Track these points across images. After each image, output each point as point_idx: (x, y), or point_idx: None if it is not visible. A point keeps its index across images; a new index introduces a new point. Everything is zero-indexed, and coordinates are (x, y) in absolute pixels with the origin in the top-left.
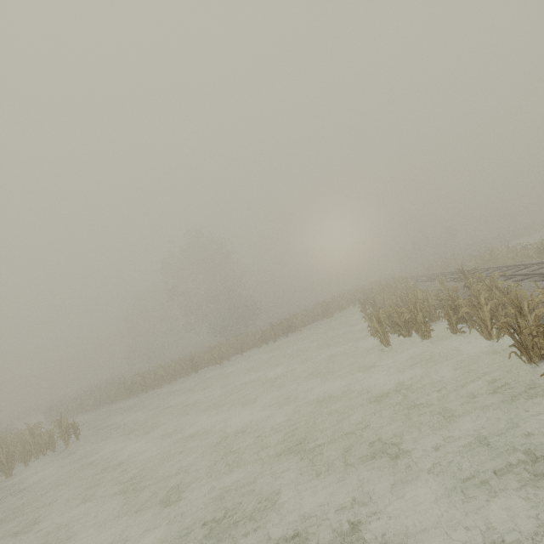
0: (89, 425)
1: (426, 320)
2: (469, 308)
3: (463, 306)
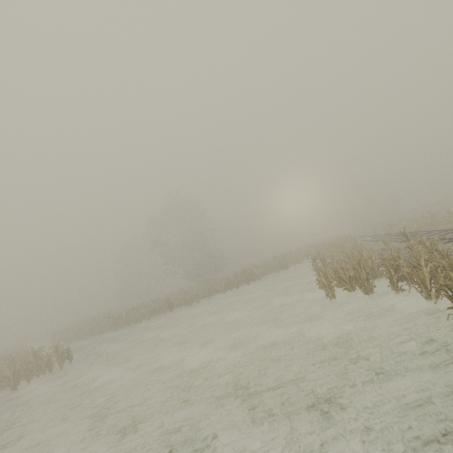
0: (82, 351)
1: (369, 277)
2: (409, 269)
3: (404, 265)
